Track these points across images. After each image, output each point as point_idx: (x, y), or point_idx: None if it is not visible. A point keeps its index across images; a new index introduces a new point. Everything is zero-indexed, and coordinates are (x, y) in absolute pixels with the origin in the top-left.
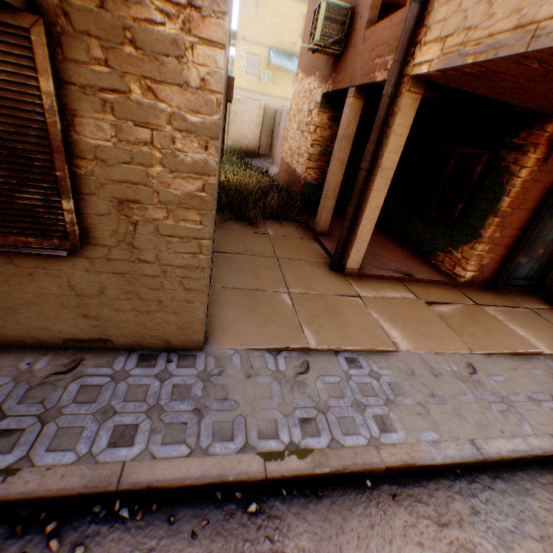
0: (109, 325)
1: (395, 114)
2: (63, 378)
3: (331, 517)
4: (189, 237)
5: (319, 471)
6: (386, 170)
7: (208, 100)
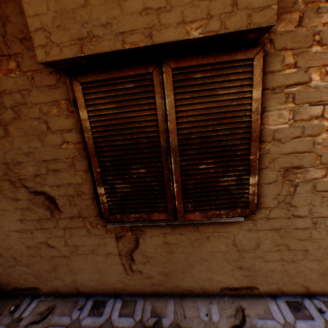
0: (257, 274)
1: None
2: None
3: None
4: None
5: None
6: None
7: None
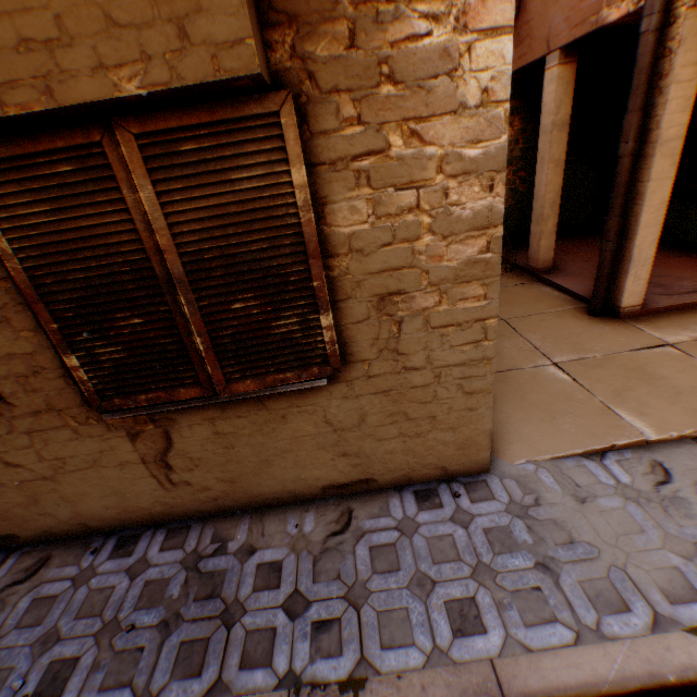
0: (371, 460)
1: (670, 53)
2: (342, 539)
3: None
4: (469, 321)
5: None
6: (668, 143)
7: (492, 118)
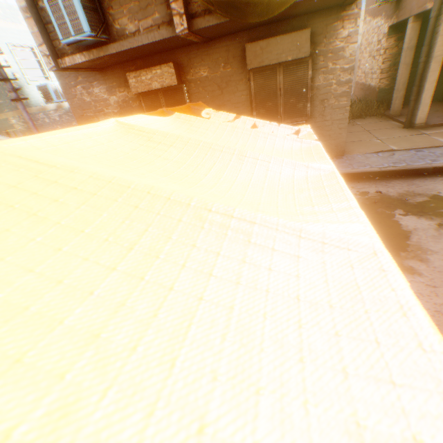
0: None
1: (438, 26)
2: None
3: (407, 179)
4: (342, 107)
5: (401, 169)
6: (436, 58)
7: (351, 60)
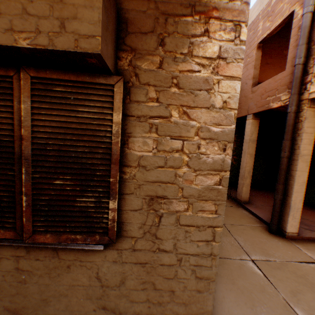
0: None
1: (301, 121)
2: None
3: None
4: (204, 225)
5: None
6: (304, 156)
7: (228, 115)
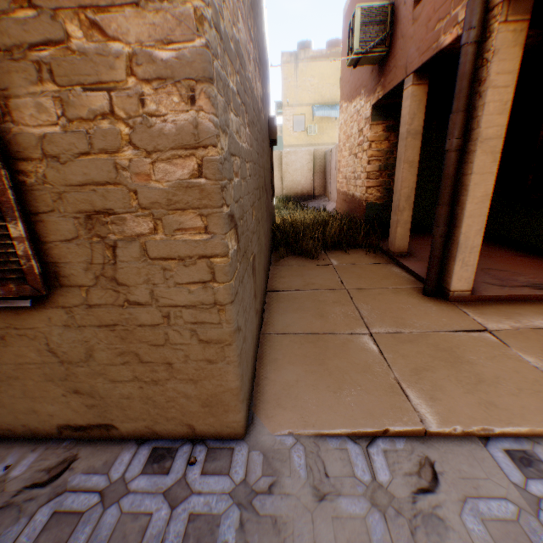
0: (108, 403)
1: (487, 62)
2: (37, 494)
3: None
4: (193, 256)
5: None
6: (489, 141)
7: (182, 16)
